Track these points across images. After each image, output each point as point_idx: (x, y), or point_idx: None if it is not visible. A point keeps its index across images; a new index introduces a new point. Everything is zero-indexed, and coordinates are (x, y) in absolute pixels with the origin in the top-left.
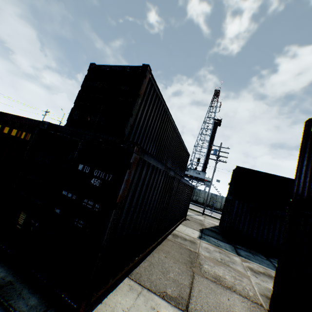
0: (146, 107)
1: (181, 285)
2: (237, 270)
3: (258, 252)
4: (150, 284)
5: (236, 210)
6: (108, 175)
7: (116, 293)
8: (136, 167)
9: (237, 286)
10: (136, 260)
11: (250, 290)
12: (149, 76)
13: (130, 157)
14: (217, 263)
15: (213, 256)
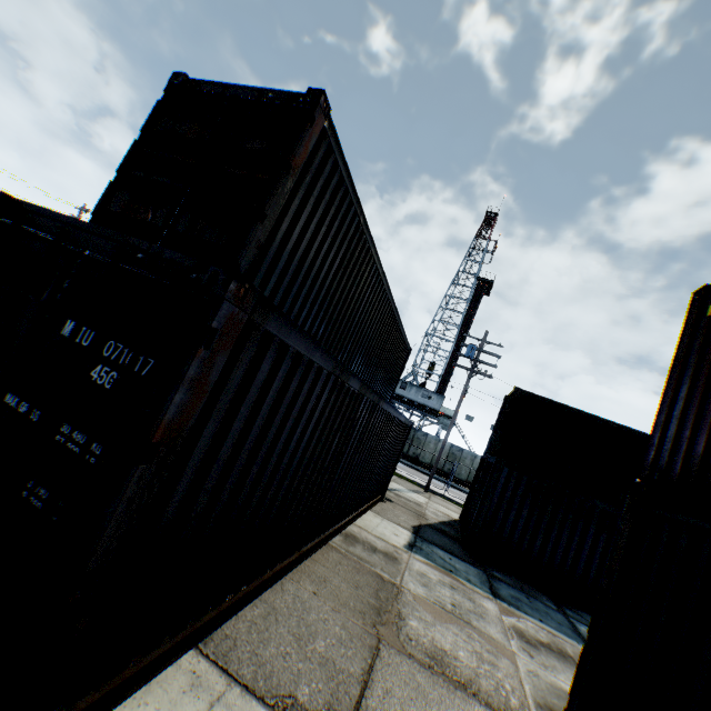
0: (308, 205)
1: (339, 677)
2: (487, 635)
3: (541, 590)
4: (256, 671)
5: (501, 490)
6: (145, 361)
7: (146, 698)
8: (237, 349)
9: (483, 680)
10: (229, 602)
11: (514, 693)
12: (323, 123)
13: (212, 312)
14: (443, 616)
15: (436, 596)
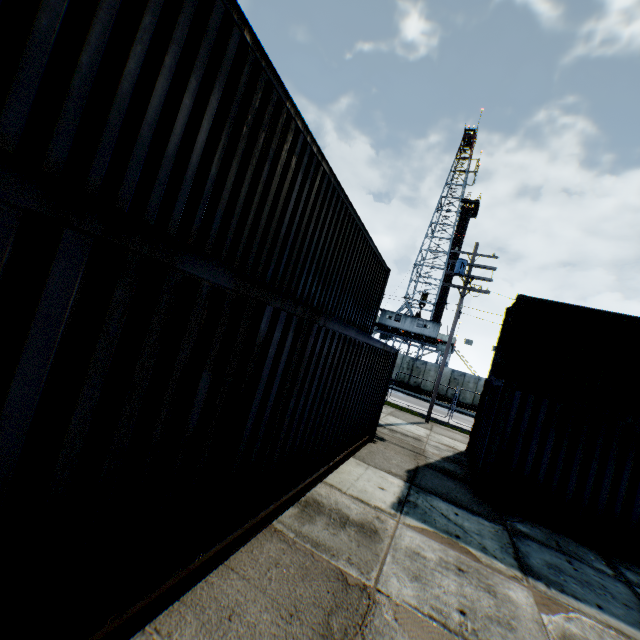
0: None
1: None
2: None
3: (583, 543)
4: None
5: (515, 419)
6: None
7: None
8: None
9: None
10: None
11: None
12: None
13: None
14: None
15: (433, 598)
